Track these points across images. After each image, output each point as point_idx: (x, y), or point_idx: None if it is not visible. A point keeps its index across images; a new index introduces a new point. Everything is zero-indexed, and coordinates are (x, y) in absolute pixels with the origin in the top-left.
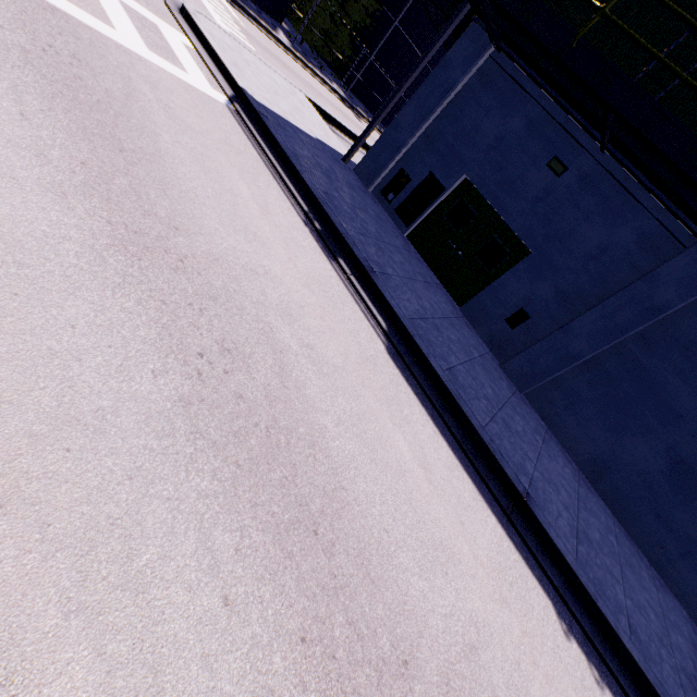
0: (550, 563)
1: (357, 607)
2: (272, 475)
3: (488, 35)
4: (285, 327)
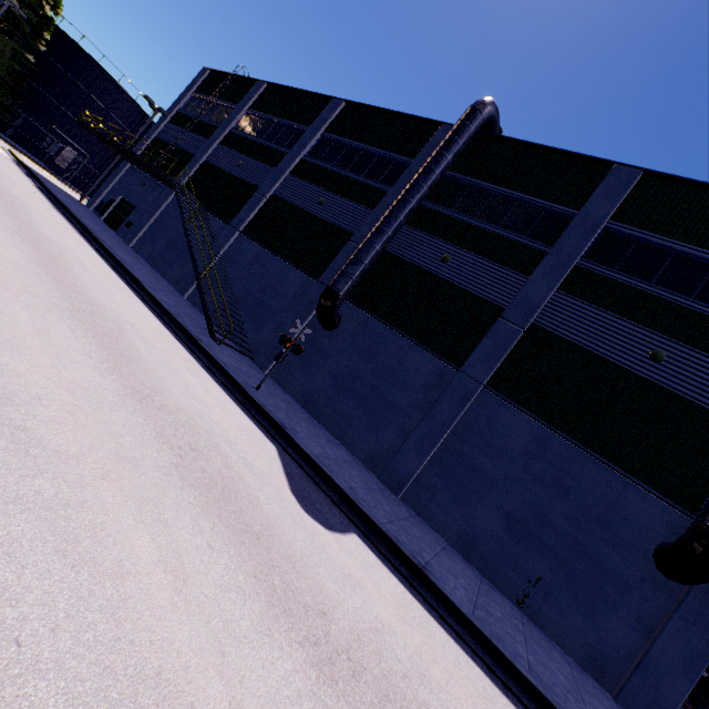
0: (67, 213)
1: None
2: None
3: (125, 160)
4: None
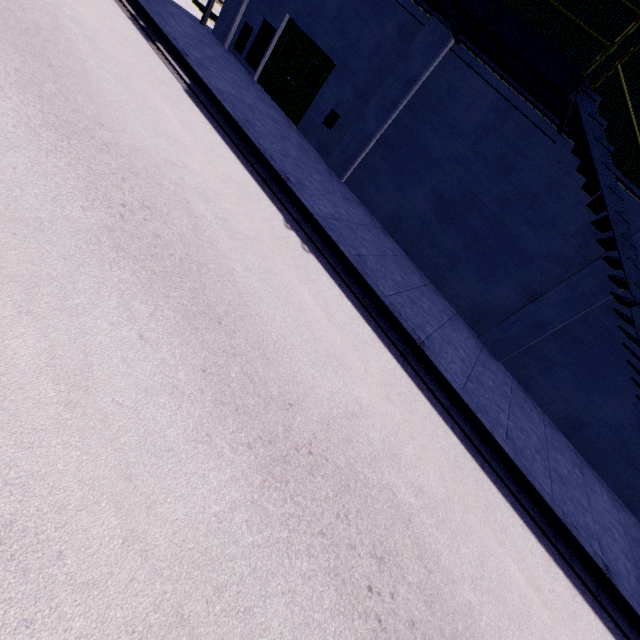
0: (296, 211)
1: (71, 95)
2: (23, 37)
3: None
4: (72, 24)
